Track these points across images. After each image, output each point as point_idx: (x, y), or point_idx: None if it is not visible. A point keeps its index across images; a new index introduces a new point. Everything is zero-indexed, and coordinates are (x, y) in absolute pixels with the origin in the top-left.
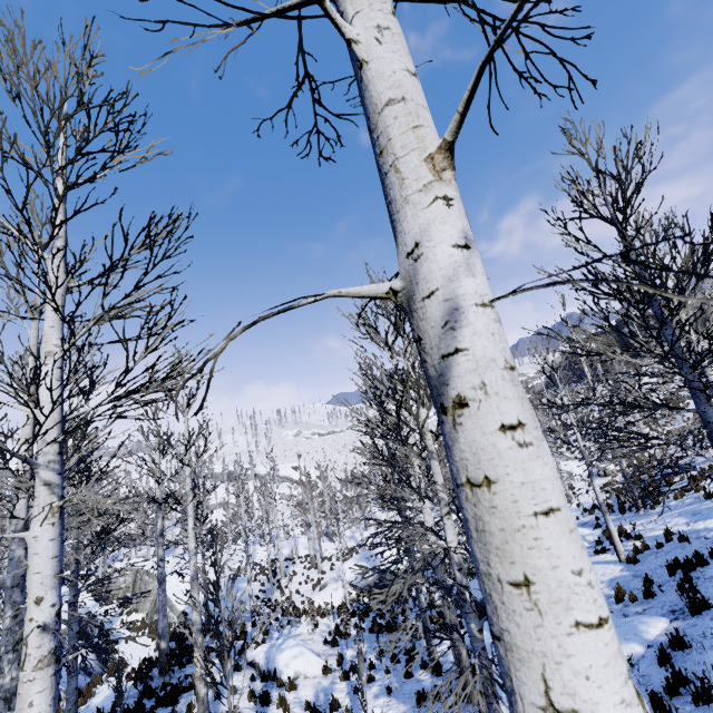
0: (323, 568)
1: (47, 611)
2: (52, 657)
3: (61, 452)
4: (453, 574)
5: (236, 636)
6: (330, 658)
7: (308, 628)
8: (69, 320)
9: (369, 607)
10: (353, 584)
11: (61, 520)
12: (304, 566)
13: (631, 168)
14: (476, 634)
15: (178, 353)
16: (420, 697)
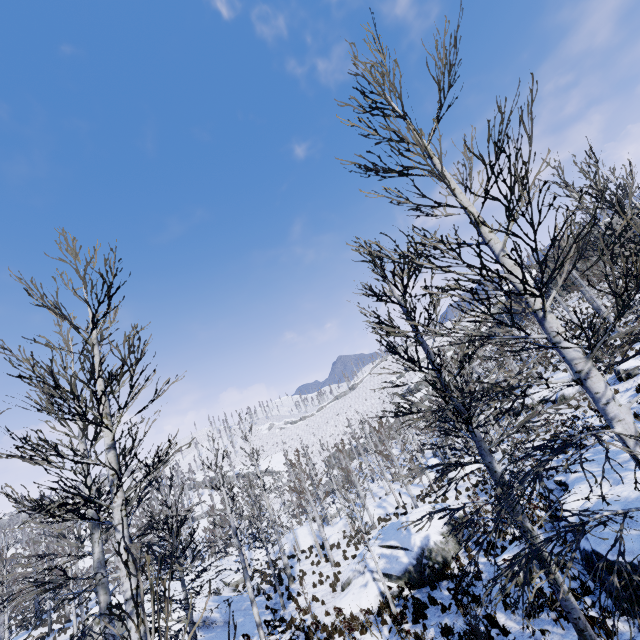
0: (335, 559)
1: None
2: None
3: None
4: None
5: None
6: None
7: None
8: None
9: (421, 603)
10: (386, 573)
11: None
12: (312, 561)
13: None
14: None
15: (68, 244)
16: None
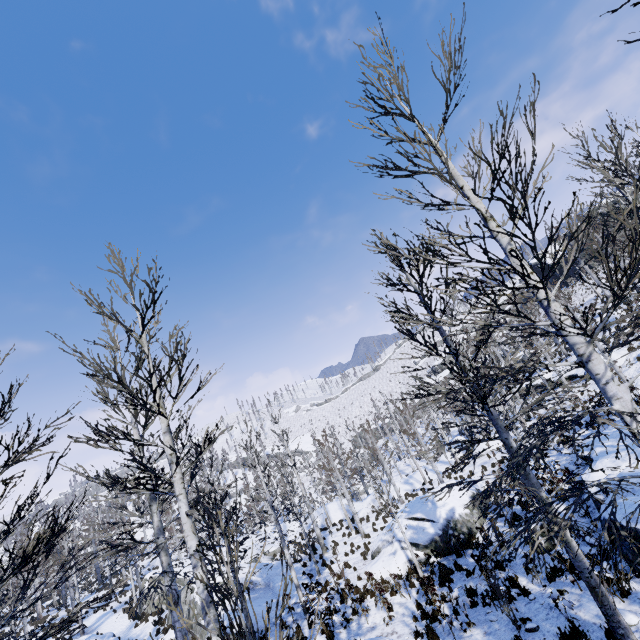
0: (364, 531)
1: None
2: None
3: None
4: None
5: None
6: None
7: (380, 615)
8: None
9: (447, 569)
10: (414, 542)
11: None
12: (343, 533)
13: None
14: None
15: (115, 256)
16: None
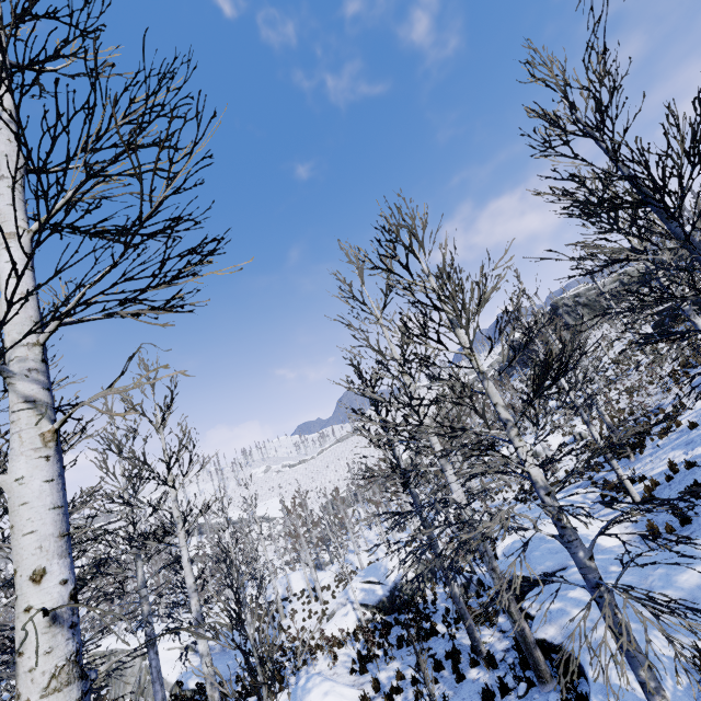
0: (324, 599)
1: (54, 591)
2: (74, 669)
3: (46, 362)
4: (542, 501)
5: (247, 693)
6: (363, 687)
7: (326, 664)
8: (41, 169)
9: (387, 623)
10: (364, 603)
11: (59, 455)
12: (303, 601)
13: (603, 78)
14: (588, 563)
15: (144, 364)
16: (486, 695)
